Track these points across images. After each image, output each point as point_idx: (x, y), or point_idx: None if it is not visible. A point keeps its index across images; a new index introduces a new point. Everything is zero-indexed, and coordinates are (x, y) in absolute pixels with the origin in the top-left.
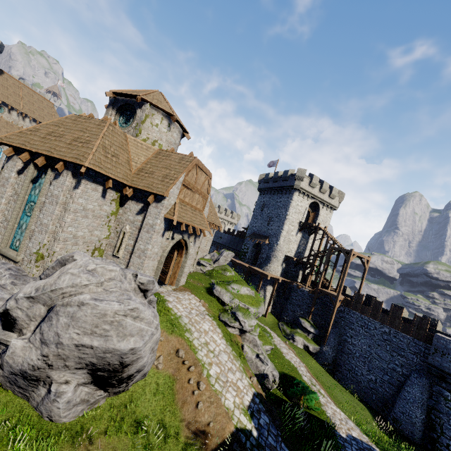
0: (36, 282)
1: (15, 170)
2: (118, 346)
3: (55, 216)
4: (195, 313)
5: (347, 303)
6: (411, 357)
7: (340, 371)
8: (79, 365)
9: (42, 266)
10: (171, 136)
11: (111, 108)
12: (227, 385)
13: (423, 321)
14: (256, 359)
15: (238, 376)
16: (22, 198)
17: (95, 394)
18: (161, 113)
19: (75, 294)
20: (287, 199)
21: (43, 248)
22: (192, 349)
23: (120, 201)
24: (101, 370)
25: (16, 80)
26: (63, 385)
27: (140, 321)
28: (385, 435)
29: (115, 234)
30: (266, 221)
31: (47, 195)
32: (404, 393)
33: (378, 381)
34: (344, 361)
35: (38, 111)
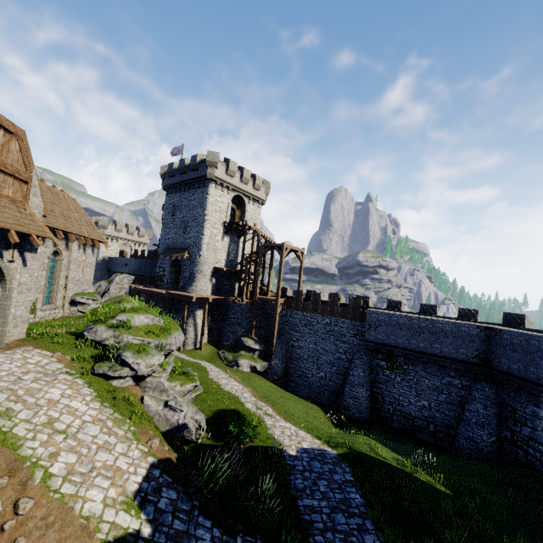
0: None
1: None
2: None
3: None
4: (32, 378)
5: (288, 305)
6: (352, 340)
7: (293, 380)
8: None
9: None
10: None
11: None
12: (92, 475)
13: (357, 301)
14: (165, 409)
15: (120, 451)
16: None
17: None
18: None
19: None
20: (202, 194)
21: None
22: (6, 446)
23: None
24: None
25: None
26: None
27: None
28: (338, 428)
29: None
30: (181, 229)
31: None
32: (351, 378)
33: (328, 376)
34: (295, 369)
35: None
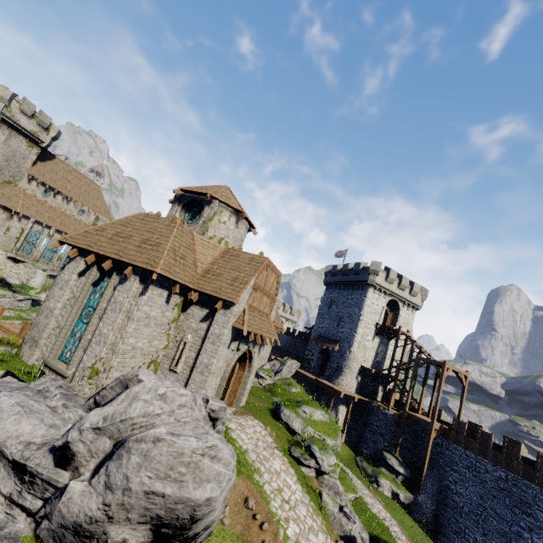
0: (103, 409)
1: (76, 272)
2: (193, 495)
3: (116, 325)
4: (262, 445)
5: (444, 433)
6: (541, 517)
7: (444, 533)
8: (143, 518)
9: (95, 383)
10: (238, 232)
11: (177, 204)
12: None
13: None
14: (340, 513)
15: (322, 539)
16: (80, 302)
17: None
18: (230, 210)
19: (145, 426)
20: (360, 296)
21: (99, 362)
22: (263, 498)
23: (183, 305)
24: (166, 526)
25: (66, 164)
26: None
27: (217, 462)
28: None
29: (174, 343)
30: (335, 322)
31: (110, 301)
32: None
33: None
34: (449, 519)
35: (84, 195)
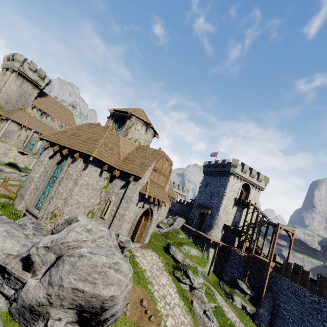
0: (52, 236)
1: (48, 156)
2: (102, 292)
3: (68, 188)
4: (156, 268)
5: (277, 269)
6: None
7: None
8: (71, 305)
9: (54, 222)
10: (147, 136)
11: (111, 119)
12: None
13: None
14: (204, 315)
15: None
16: (49, 174)
17: None
18: (142, 122)
19: (76, 247)
20: (225, 180)
21: (57, 209)
22: (152, 300)
23: (110, 178)
24: (86, 311)
25: (54, 99)
26: (57, 321)
27: (119, 273)
28: None
29: (104, 201)
30: (209, 196)
31: (65, 173)
32: None
33: None
34: (279, 326)
35: (63, 117)
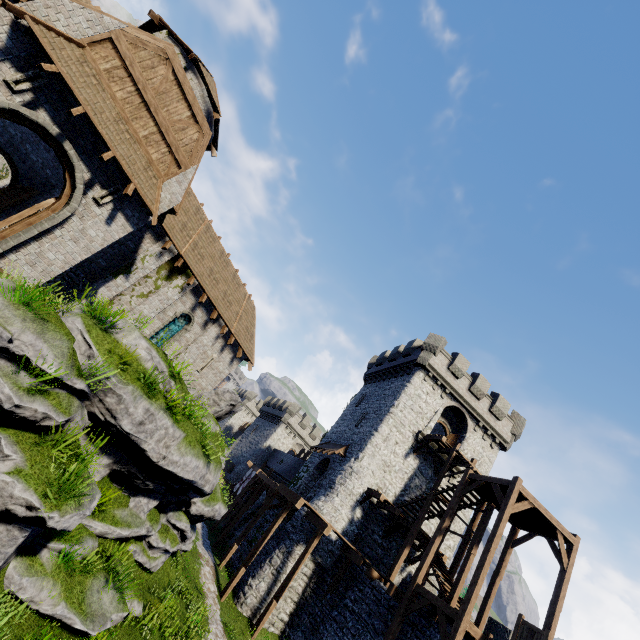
0: None
1: None
2: None
3: None
4: None
5: None
6: None
7: None
8: None
9: None
10: None
11: None
12: None
13: None
14: None
15: None
16: None
17: None
18: (180, 49)
19: None
20: (403, 381)
21: None
22: None
23: None
24: None
25: None
26: None
27: None
28: None
29: None
30: (356, 421)
31: None
32: None
33: None
34: None
35: None
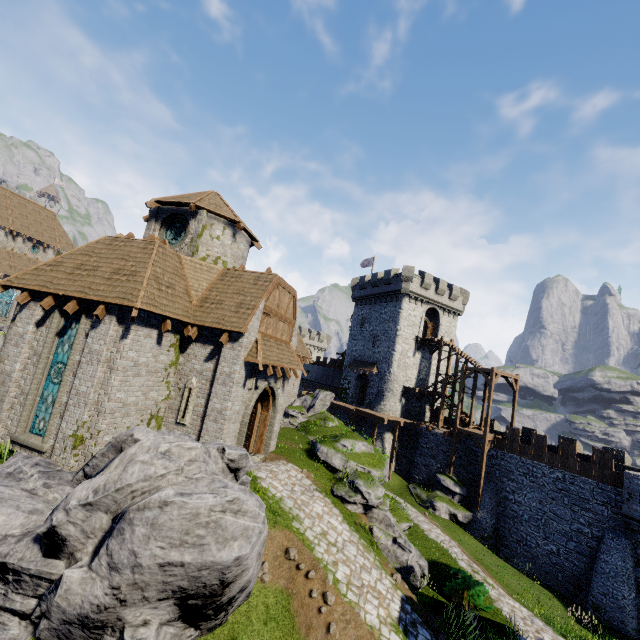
0: (92, 481)
1: (32, 322)
2: (218, 557)
3: (97, 380)
4: (299, 490)
5: (498, 444)
6: (599, 510)
7: (506, 544)
8: (163, 594)
9: (83, 453)
10: (237, 248)
11: (154, 222)
12: (364, 591)
13: (605, 456)
14: (394, 545)
15: (376, 576)
16: (45, 359)
17: (183, 635)
18: (222, 221)
19: (149, 491)
20: (395, 308)
21: (83, 427)
22: (306, 546)
23: (180, 345)
24: (193, 596)
25: (2, 188)
26: (141, 628)
27: (243, 516)
28: (587, 633)
29: (176, 392)
30: (370, 342)
31: (83, 352)
32: (601, 564)
33: (562, 552)
34: (510, 530)
35: (34, 226)
